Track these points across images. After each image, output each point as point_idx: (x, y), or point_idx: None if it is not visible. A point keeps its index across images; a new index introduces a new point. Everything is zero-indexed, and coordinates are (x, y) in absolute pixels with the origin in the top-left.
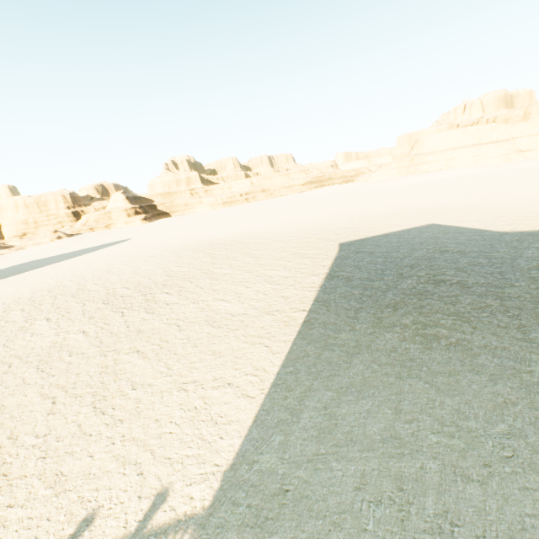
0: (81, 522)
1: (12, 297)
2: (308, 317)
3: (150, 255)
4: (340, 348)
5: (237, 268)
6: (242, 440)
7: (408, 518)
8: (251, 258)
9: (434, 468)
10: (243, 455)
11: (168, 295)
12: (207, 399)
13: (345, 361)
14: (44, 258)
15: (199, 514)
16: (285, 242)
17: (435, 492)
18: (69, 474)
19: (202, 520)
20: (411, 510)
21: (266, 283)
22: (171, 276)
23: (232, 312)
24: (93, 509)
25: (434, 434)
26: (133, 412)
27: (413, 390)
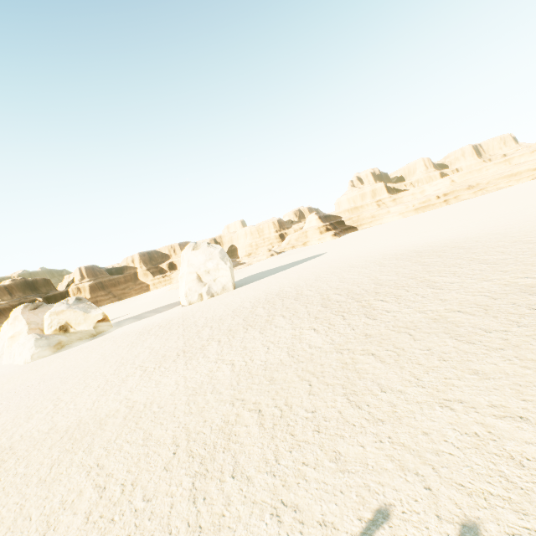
0: (375, 511)
1: (254, 298)
2: None
3: (350, 265)
4: None
5: (464, 276)
6: None
7: None
8: (482, 264)
9: None
10: None
11: (385, 302)
12: (490, 428)
13: None
14: (265, 271)
15: None
16: None
17: None
18: (346, 456)
19: None
20: None
21: (526, 294)
22: (380, 284)
23: (482, 326)
24: (384, 503)
25: None
26: (391, 415)
27: None
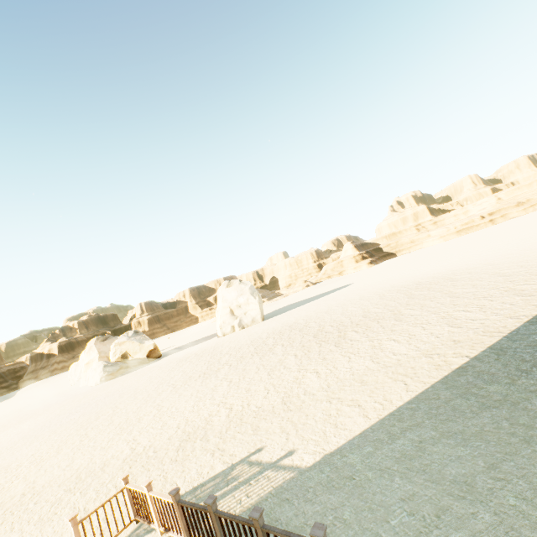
0: (257, 449)
1: (272, 329)
2: (466, 363)
3: (359, 298)
4: (478, 398)
5: (426, 309)
6: (346, 441)
7: (426, 533)
8: (449, 297)
9: (486, 519)
10: (341, 450)
11: (355, 333)
12: (339, 411)
13: (472, 411)
14: (295, 303)
15: (302, 468)
16: (506, 275)
17: (469, 533)
18: (261, 428)
19: (302, 471)
20: (434, 531)
21: (446, 325)
22: (365, 317)
23: (395, 351)
24: (263, 446)
25: (517, 498)
26: (298, 407)
27: (533, 456)
